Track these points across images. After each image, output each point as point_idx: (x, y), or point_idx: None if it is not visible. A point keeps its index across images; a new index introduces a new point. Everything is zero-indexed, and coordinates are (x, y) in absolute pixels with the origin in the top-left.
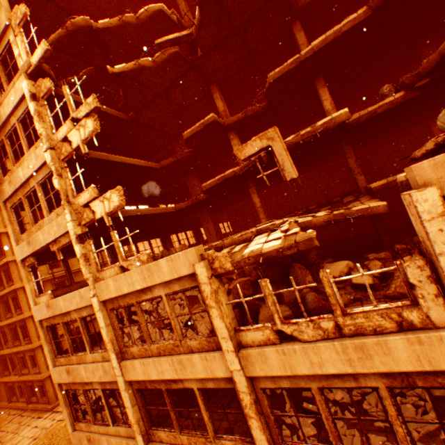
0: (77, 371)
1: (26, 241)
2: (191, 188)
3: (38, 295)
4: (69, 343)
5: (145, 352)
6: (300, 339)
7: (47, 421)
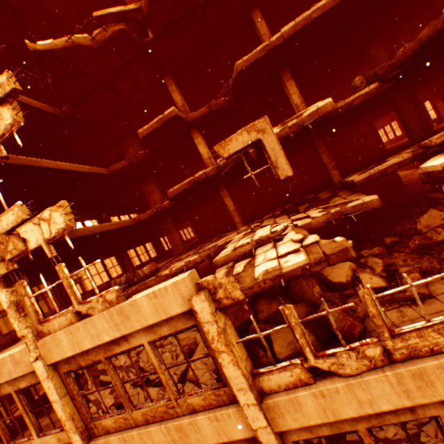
0: None
1: None
2: (149, 195)
3: None
4: (1, 429)
5: (125, 423)
6: (341, 374)
7: None
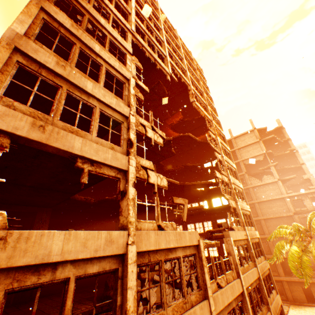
0: None
1: (33, 119)
2: None
3: None
4: None
5: None
6: (222, 286)
7: None
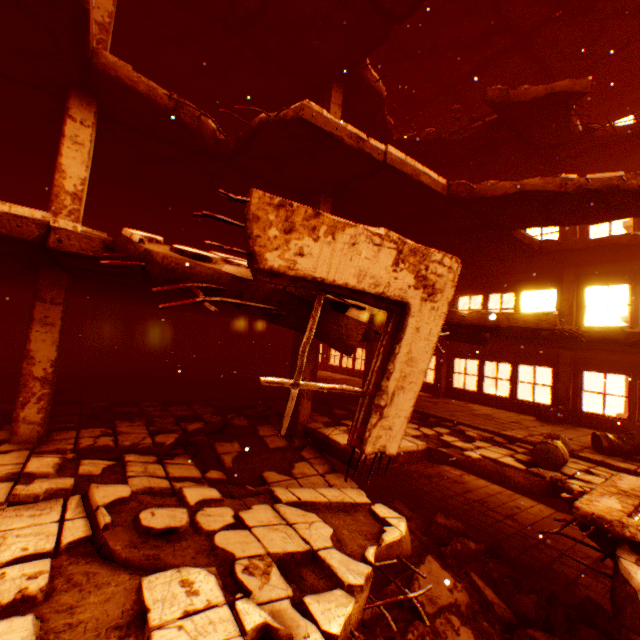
0: None
1: None
2: None
3: None
4: None
5: None
6: None
7: None
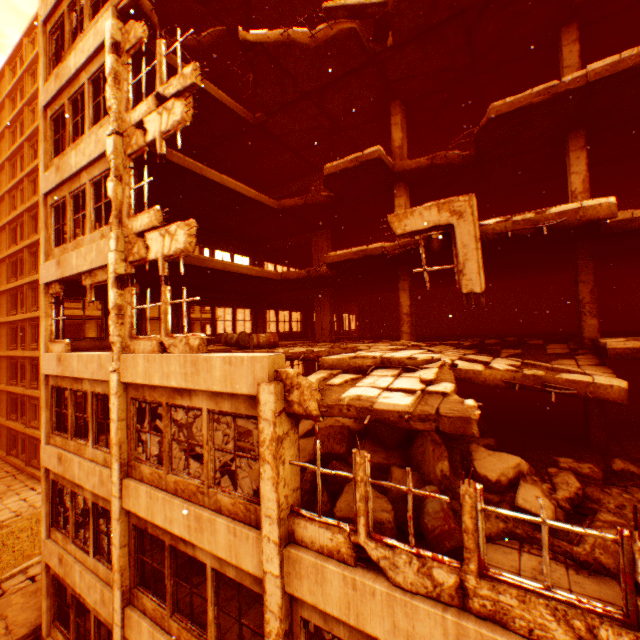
0: (70, 464)
1: (57, 260)
2: (316, 252)
3: (54, 340)
4: (71, 421)
5: (158, 480)
6: (389, 577)
7: (40, 497)
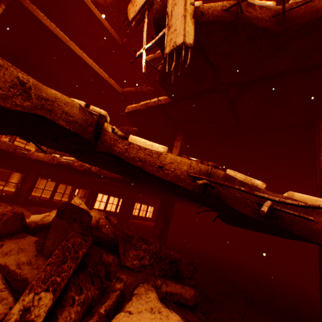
0: None
1: None
2: None
3: None
4: None
5: None
6: None
7: None
